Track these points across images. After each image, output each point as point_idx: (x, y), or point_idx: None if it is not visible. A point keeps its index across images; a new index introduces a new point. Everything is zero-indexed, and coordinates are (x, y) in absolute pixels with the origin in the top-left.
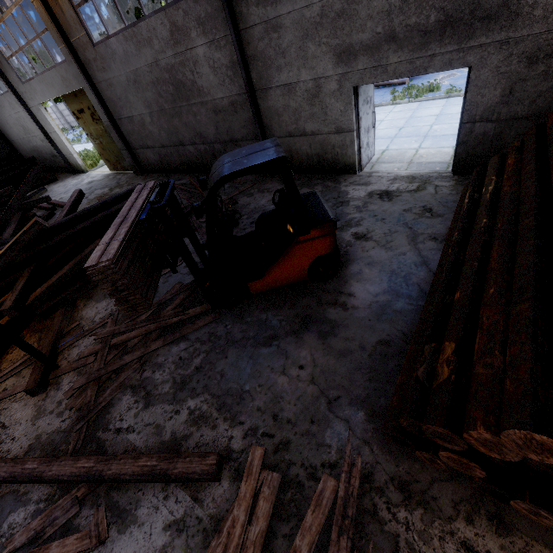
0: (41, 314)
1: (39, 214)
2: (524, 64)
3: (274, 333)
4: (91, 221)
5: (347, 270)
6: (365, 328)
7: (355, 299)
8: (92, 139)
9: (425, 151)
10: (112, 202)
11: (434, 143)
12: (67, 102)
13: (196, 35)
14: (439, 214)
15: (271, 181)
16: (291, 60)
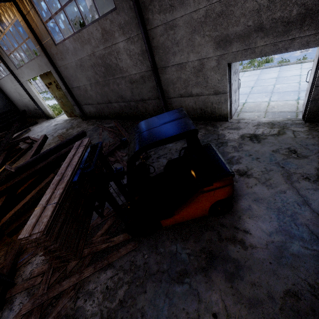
0: (8, 234)
1: (23, 146)
2: None
3: (184, 269)
4: (47, 161)
5: (238, 205)
6: (268, 273)
7: (251, 237)
8: (57, 99)
9: (275, 103)
10: (64, 145)
11: (280, 97)
12: (42, 78)
13: (118, 35)
14: (304, 156)
15: None
16: (183, 48)
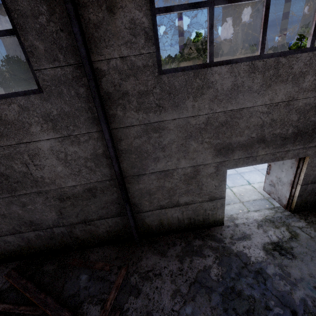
0: None
1: None
2: None
3: None
4: None
5: None
6: None
7: None
8: None
9: (237, 190)
10: None
11: (233, 182)
12: None
13: (39, 130)
14: None
15: (143, 252)
16: (171, 153)
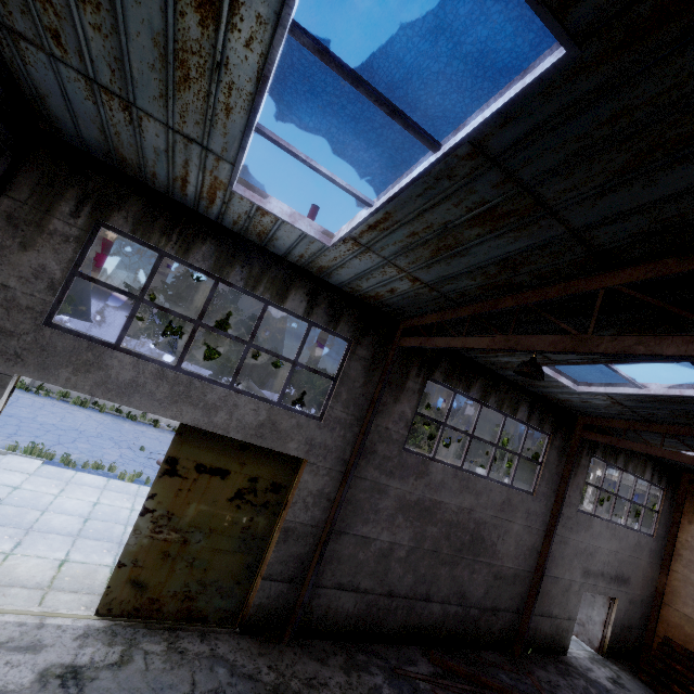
0: None
1: None
2: (629, 603)
3: None
4: None
5: None
6: None
7: None
8: (155, 525)
9: None
10: None
11: None
12: (187, 438)
13: (520, 516)
14: None
15: (529, 664)
16: (564, 563)
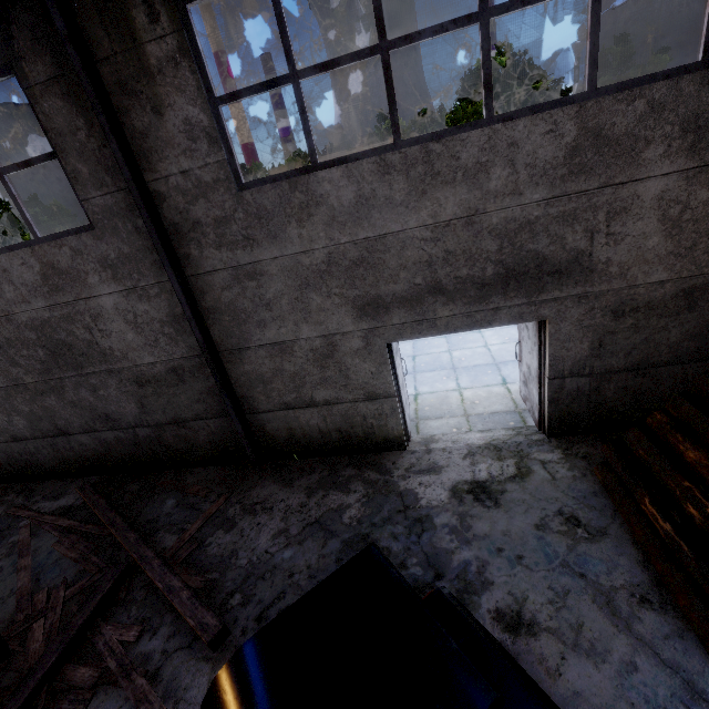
0: None
1: None
2: (610, 317)
3: None
4: None
5: None
6: None
7: None
8: None
9: (472, 393)
10: None
11: (474, 380)
12: None
13: (99, 281)
14: (598, 529)
15: (261, 479)
16: (283, 314)
